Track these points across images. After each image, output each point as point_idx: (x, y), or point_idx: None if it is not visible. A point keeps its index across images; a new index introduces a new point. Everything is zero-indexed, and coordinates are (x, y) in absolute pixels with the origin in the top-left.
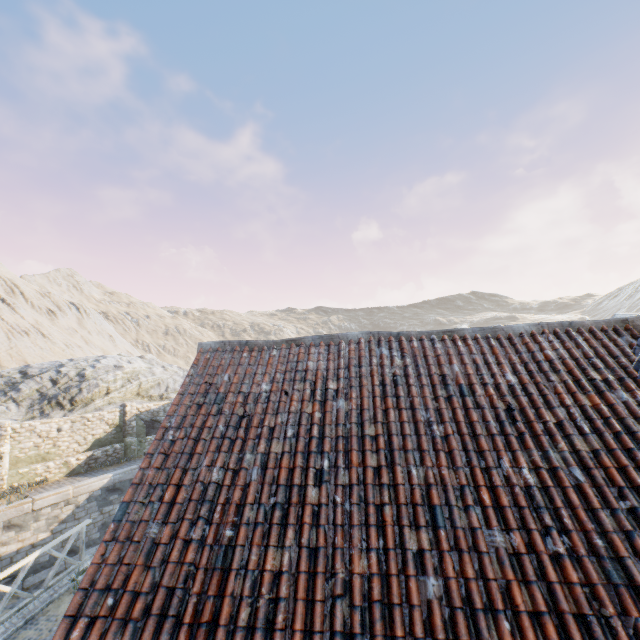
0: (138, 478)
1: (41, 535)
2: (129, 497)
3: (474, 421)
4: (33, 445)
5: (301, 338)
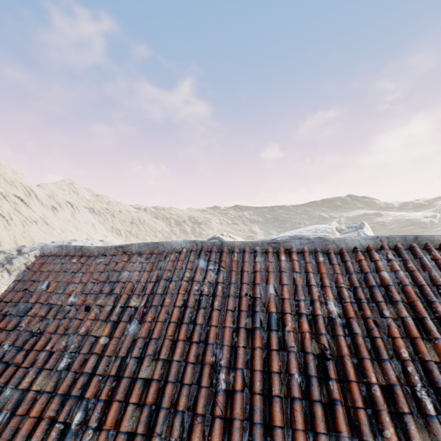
0: None
1: None
2: None
3: (273, 372)
4: None
5: (129, 245)
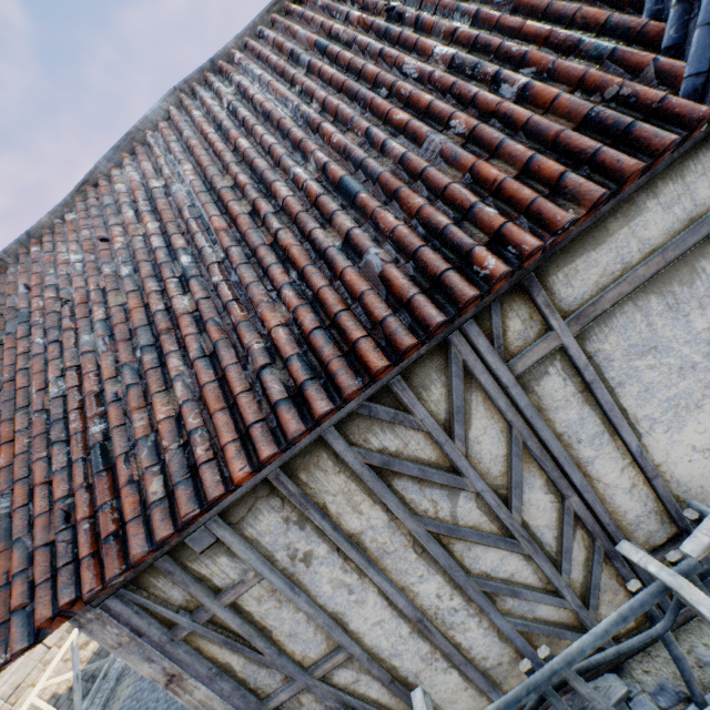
0: None
1: None
2: None
3: (350, 60)
4: None
5: (92, 171)
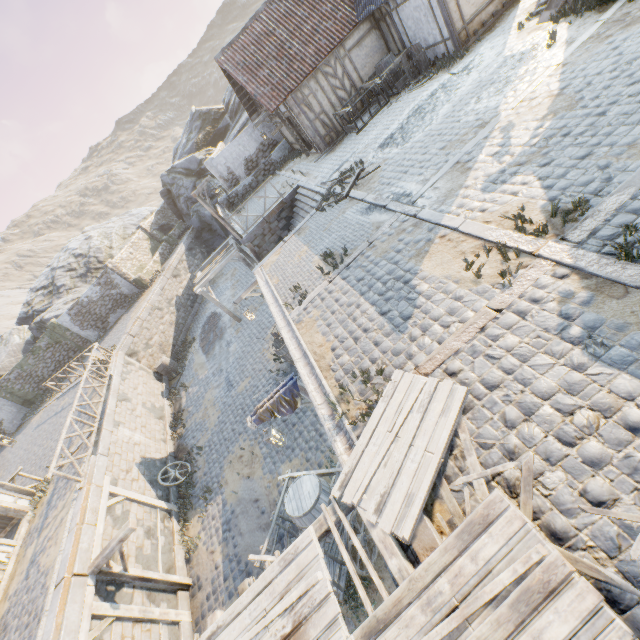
0: (251, 90)
1: (188, 276)
2: (254, 93)
3: (312, 4)
4: (132, 266)
5: (246, 26)
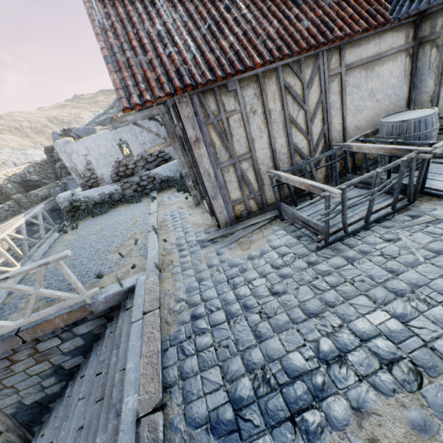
0: (104, 46)
1: None
2: (107, 54)
3: None
4: None
5: None
